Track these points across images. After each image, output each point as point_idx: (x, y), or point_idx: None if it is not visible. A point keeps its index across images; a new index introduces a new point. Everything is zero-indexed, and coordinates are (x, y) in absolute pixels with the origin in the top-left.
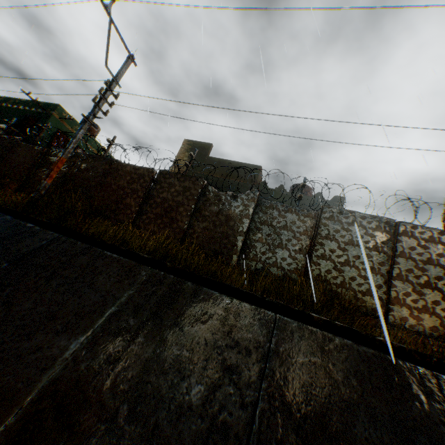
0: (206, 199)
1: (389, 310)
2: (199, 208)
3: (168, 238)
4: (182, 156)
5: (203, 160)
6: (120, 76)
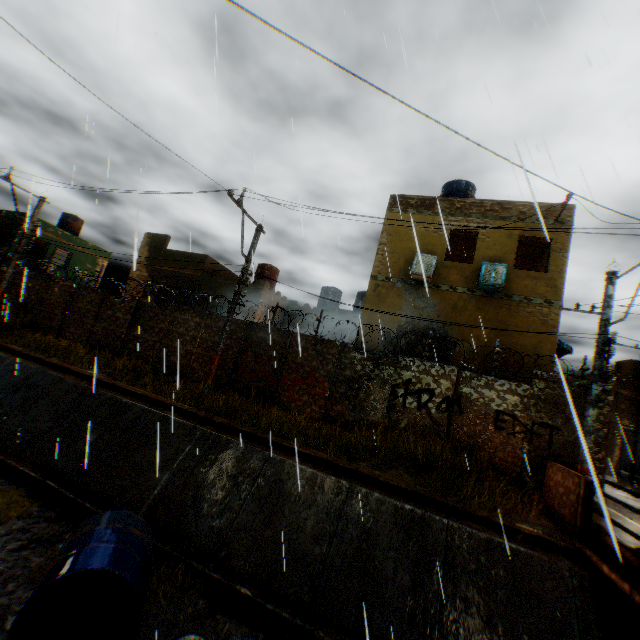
0: (107, 305)
1: (191, 371)
2: (102, 313)
3: (82, 337)
4: (143, 251)
5: (160, 254)
6: (37, 216)
